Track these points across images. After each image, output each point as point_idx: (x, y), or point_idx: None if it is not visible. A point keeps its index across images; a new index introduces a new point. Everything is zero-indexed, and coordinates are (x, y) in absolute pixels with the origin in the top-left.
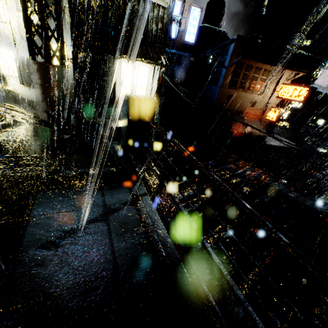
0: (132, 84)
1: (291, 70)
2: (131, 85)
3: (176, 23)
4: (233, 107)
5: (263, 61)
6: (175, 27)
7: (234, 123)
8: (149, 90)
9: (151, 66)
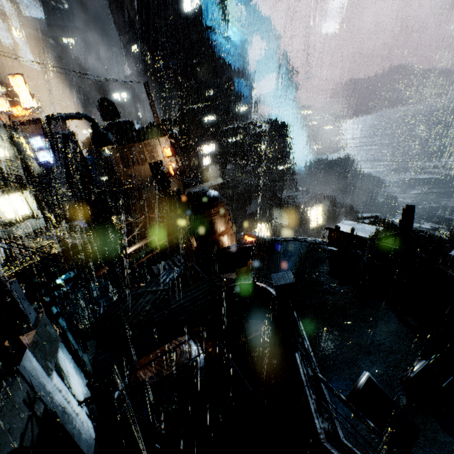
0: (12, 208)
1: (155, 138)
2: (12, 210)
3: (45, 150)
4: (140, 180)
5: (127, 143)
6: (46, 153)
7: (147, 191)
8: (28, 206)
9: (19, 192)
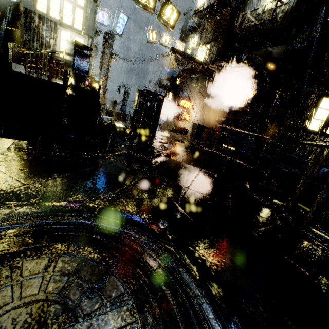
0: None
1: None
2: None
3: None
4: None
5: None
6: None
7: None
8: None
9: None
